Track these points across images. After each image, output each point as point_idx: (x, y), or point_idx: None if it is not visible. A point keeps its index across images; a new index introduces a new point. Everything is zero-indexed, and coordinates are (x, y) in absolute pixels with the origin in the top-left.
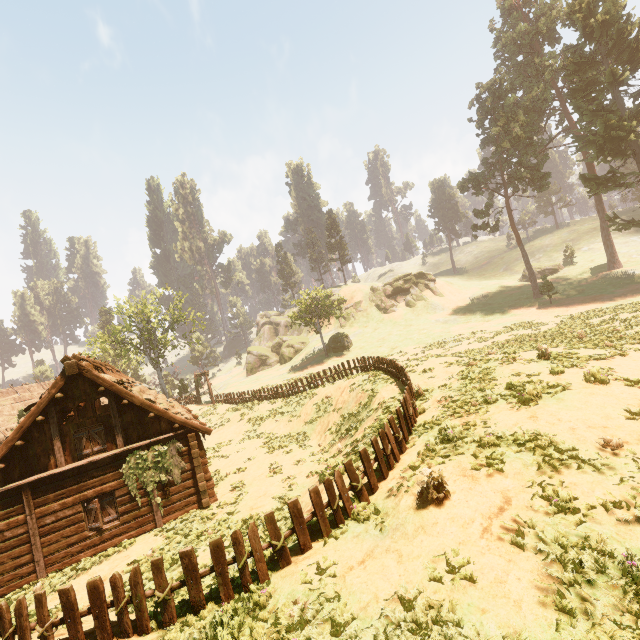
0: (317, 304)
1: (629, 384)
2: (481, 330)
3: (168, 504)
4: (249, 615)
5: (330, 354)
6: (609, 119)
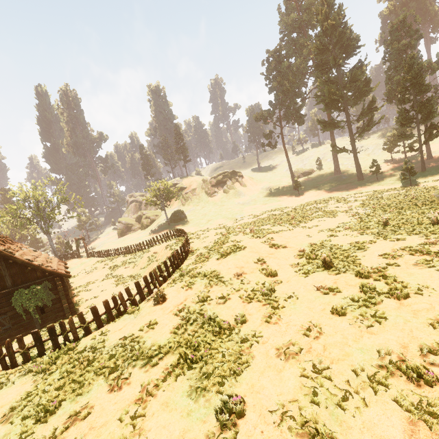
0: (161, 192)
1: (271, 246)
2: (258, 210)
3: (44, 317)
4: (64, 354)
5: (171, 224)
6: (330, 88)
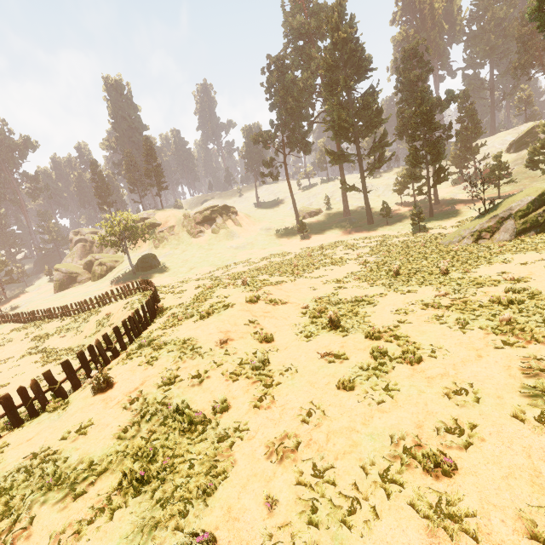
0: (122, 228)
1: (268, 302)
2: (255, 256)
3: None
4: None
5: (138, 273)
6: (340, 113)
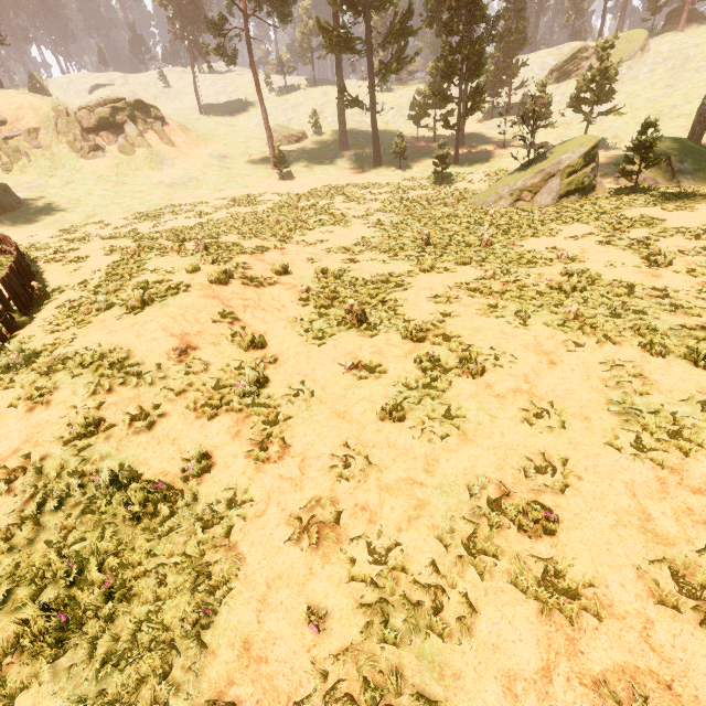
0: None
1: (246, 283)
2: (206, 202)
3: None
4: None
5: None
6: None
